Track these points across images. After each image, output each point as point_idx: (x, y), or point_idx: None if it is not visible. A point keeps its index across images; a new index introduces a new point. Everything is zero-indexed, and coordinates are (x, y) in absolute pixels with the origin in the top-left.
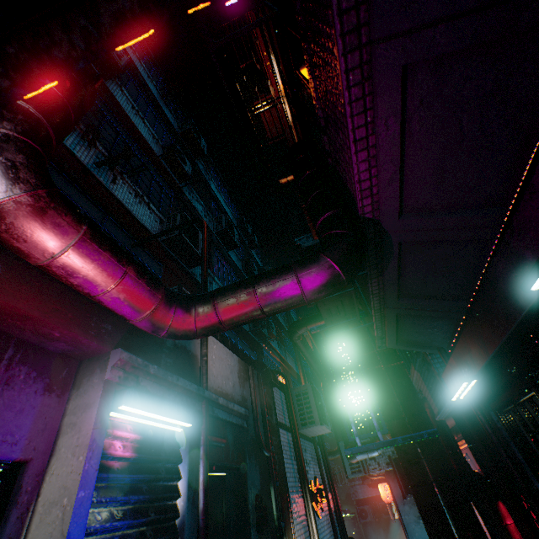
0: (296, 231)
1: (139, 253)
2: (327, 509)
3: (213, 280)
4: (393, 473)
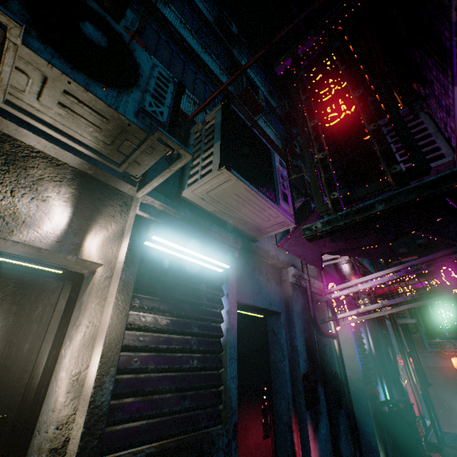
0: None
1: None
2: (412, 364)
3: None
4: None
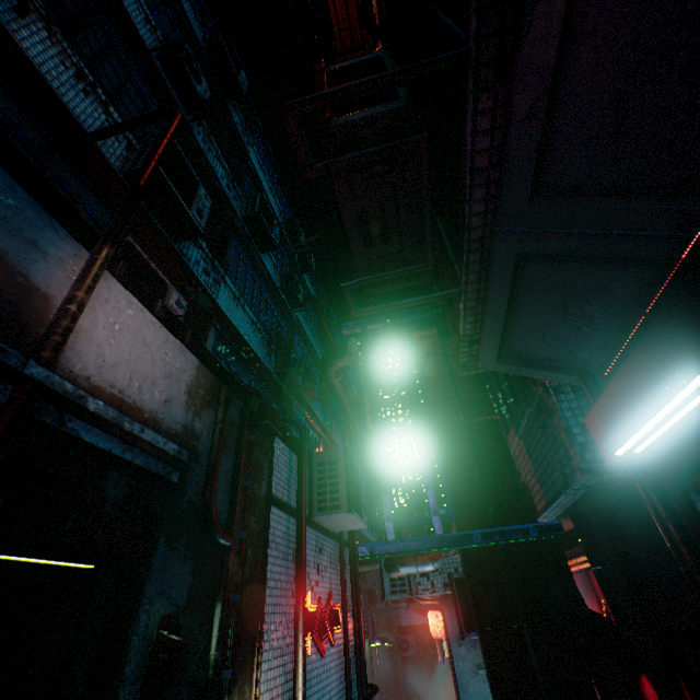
0: None
1: (63, 172)
2: (341, 643)
3: (222, 281)
4: (452, 599)
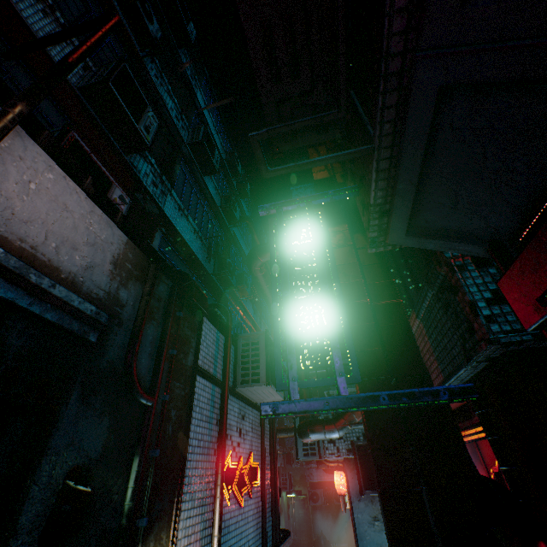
0: (295, 179)
1: (21, 79)
2: (259, 495)
3: (169, 193)
4: (354, 463)
